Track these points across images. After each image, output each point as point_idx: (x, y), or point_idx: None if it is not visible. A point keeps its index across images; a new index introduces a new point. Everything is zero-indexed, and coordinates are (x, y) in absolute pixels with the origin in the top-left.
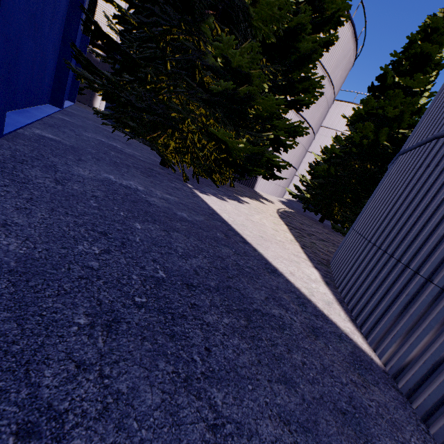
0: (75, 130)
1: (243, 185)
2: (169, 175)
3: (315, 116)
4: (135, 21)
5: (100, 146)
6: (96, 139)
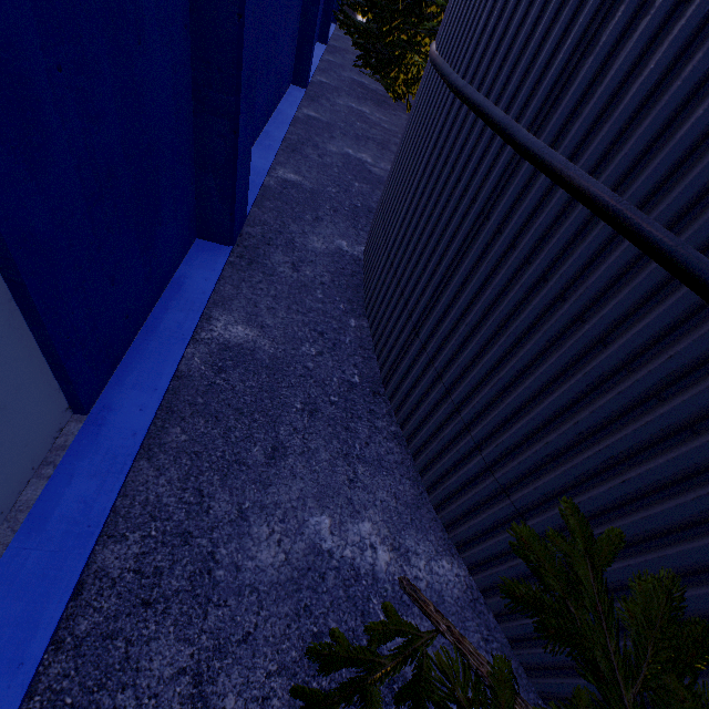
0: (337, 72)
1: None
2: (398, 106)
3: None
4: None
5: (352, 84)
6: (350, 78)
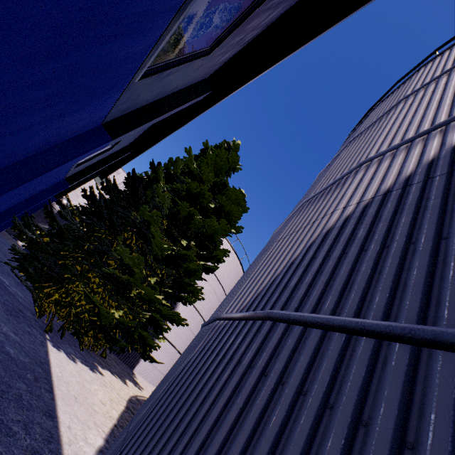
0: None
1: (123, 362)
2: (35, 321)
3: (210, 314)
4: (79, 218)
5: None
6: None
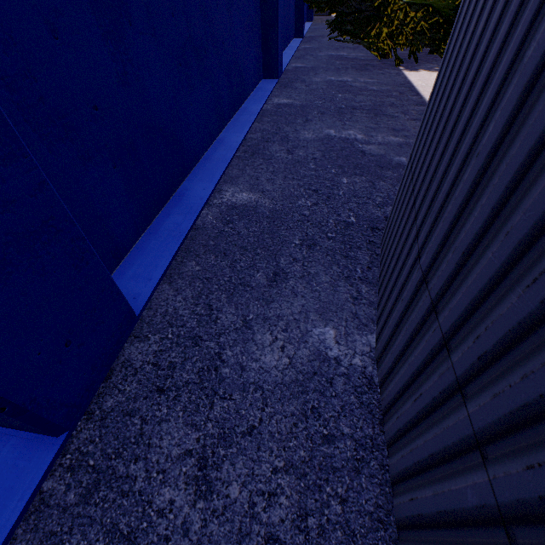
0: (313, 55)
1: None
2: (384, 65)
3: None
4: None
5: (330, 60)
6: (327, 55)
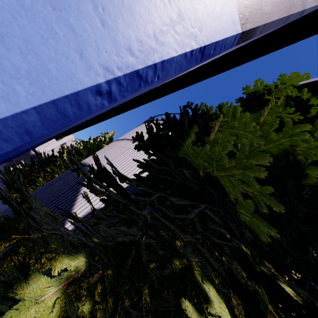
0: None
1: None
2: None
3: None
4: (28, 168)
5: None
6: None
